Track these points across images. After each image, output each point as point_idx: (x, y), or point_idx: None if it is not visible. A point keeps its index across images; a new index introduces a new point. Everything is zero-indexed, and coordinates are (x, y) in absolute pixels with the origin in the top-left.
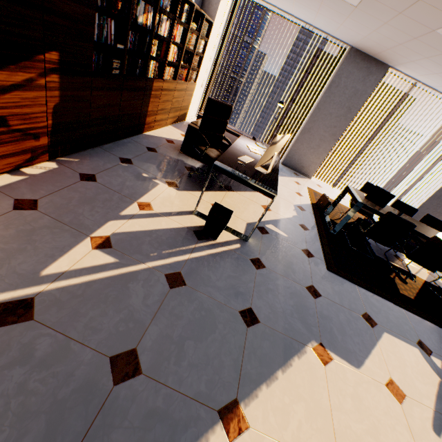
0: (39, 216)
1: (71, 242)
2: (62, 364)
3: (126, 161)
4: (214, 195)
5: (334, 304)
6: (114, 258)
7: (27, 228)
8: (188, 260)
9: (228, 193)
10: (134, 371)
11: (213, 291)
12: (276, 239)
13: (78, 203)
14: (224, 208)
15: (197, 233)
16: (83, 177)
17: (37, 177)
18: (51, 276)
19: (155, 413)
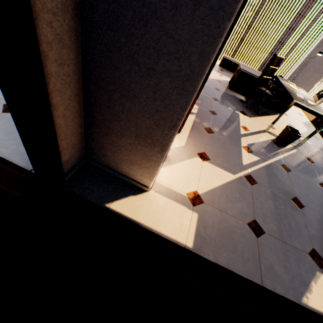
0: (218, 136)
1: (238, 149)
2: (279, 200)
3: (215, 99)
4: (264, 119)
5: None
6: (258, 157)
7: (220, 143)
8: (283, 158)
9: (269, 117)
10: (301, 205)
11: (303, 174)
12: (308, 146)
13: (223, 128)
14: (292, 129)
15: (275, 143)
16: (211, 113)
17: (198, 114)
18: (246, 165)
19: (319, 220)
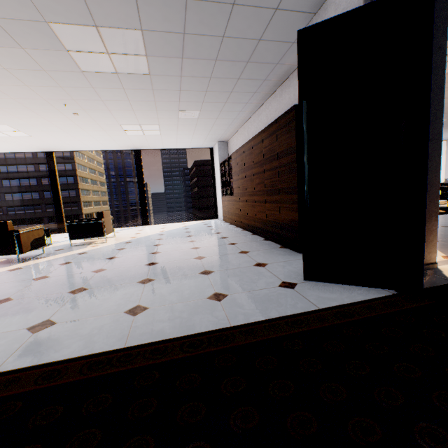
0: None
1: None
2: None
3: None
4: None
5: (444, 219)
6: None
7: None
8: None
9: None
10: None
11: None
12: None
13: None
14: None
15: None
16: None
17: None
18: None
19: None
